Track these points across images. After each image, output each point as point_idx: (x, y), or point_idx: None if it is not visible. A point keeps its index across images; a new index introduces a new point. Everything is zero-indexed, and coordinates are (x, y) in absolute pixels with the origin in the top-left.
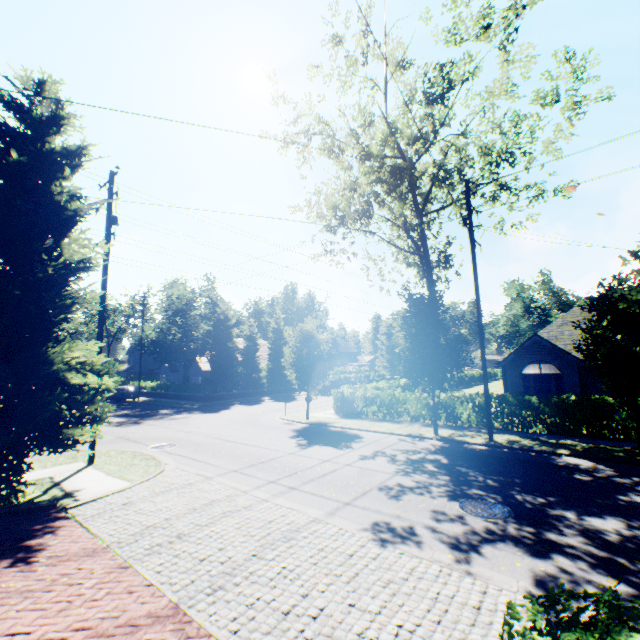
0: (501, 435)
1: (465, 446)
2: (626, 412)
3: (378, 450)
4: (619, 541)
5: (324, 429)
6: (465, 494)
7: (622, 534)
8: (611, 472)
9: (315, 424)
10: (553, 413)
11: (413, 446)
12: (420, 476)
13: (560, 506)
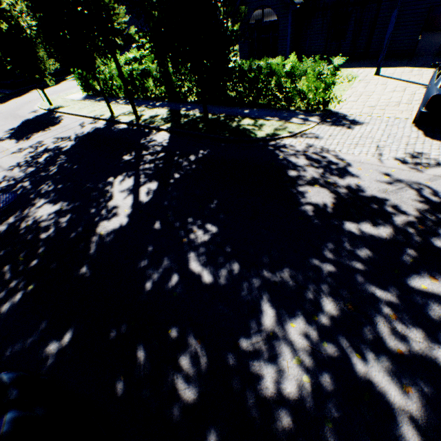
0: (159, 110)
1: (113, 127)
2: (236, 79)
3: (42, 141)
4: (23, 228)
5: (48, 117)
6: (12, 188)
7: (37, 221)
8: (159, 149)
9: (51, 111)
10: (196, 84)
11: (75, 132)
12: (18, 170)
13: (51, 195)
